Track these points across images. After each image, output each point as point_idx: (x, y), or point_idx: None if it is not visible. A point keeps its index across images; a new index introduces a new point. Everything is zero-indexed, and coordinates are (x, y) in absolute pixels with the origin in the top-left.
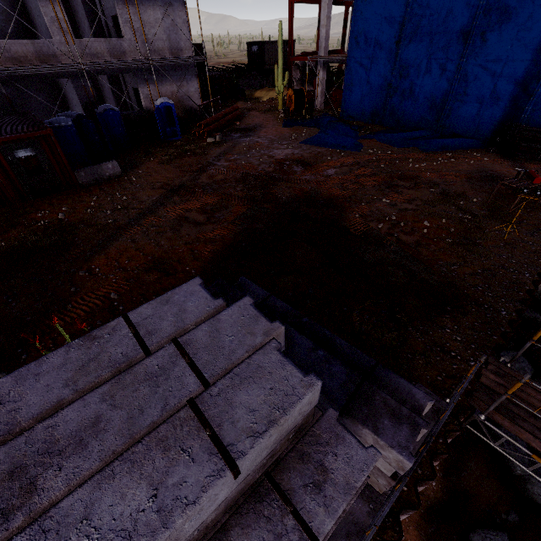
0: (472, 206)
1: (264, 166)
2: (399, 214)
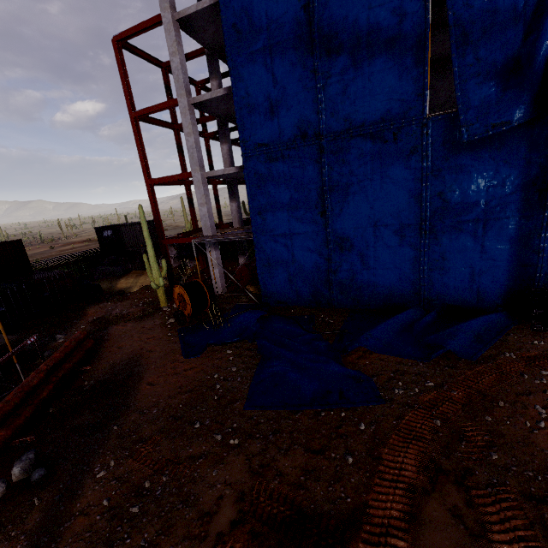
0: None
1: None
2: None
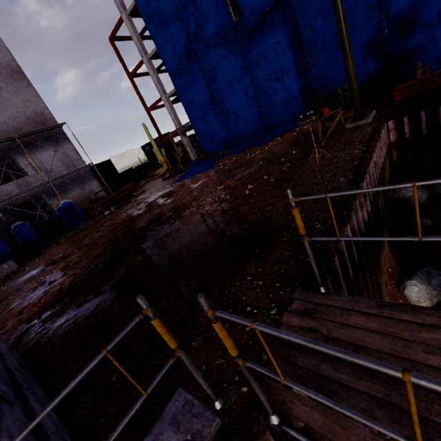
0: (292, 157)
1: (137, 210)
2: (229, 191)
